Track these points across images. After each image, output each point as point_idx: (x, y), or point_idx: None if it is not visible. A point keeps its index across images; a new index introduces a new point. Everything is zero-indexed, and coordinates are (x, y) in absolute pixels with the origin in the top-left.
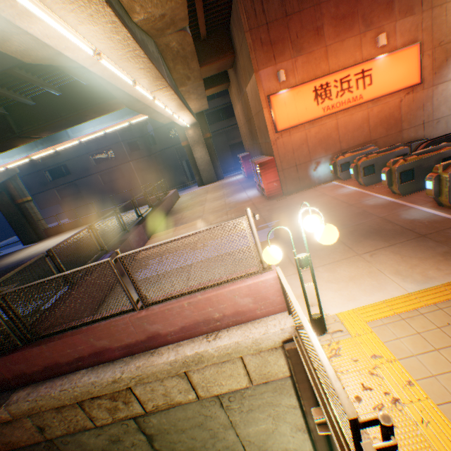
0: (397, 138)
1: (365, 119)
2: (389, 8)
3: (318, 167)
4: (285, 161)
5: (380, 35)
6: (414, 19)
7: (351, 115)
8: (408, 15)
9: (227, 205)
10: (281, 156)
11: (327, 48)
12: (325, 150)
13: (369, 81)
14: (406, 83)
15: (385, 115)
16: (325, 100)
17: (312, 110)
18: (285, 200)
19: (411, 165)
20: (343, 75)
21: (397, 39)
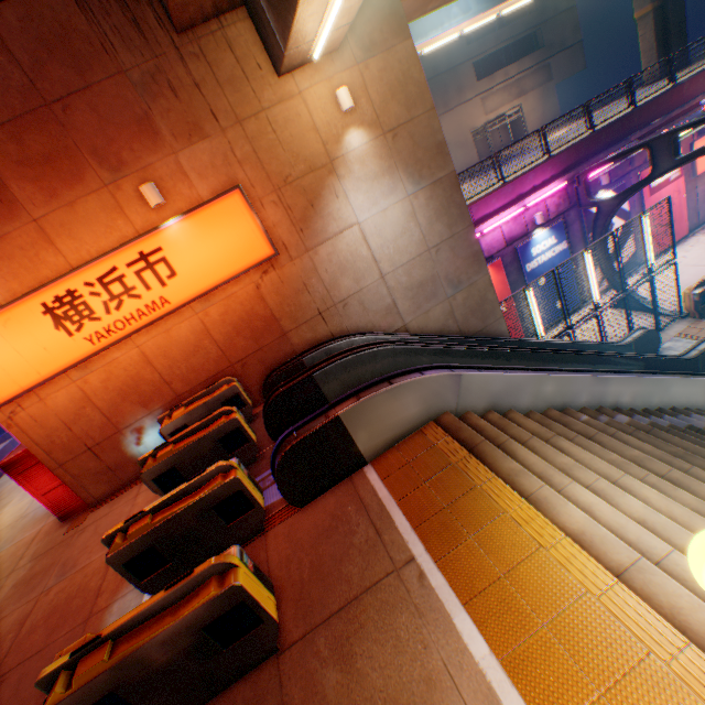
0: (283, 347)
1: (203, 331)
2: (149, 129)
3: (144, 436)
4: (60, 446)
5: (141, 187)
6: (214, 144)
7: (169, 330)
8: (198, 137)
9: (16, 524)
10: (45, 441)
11: (43, 223)
12: (145, 403)
13: (170, 268)
14: (249, 258)
15: (240, 316)
16: (85, 321)
17: (65, 347)
18: (73, 535)
19: (145, 540)
20: (104, 269)
21: (197, 182)
